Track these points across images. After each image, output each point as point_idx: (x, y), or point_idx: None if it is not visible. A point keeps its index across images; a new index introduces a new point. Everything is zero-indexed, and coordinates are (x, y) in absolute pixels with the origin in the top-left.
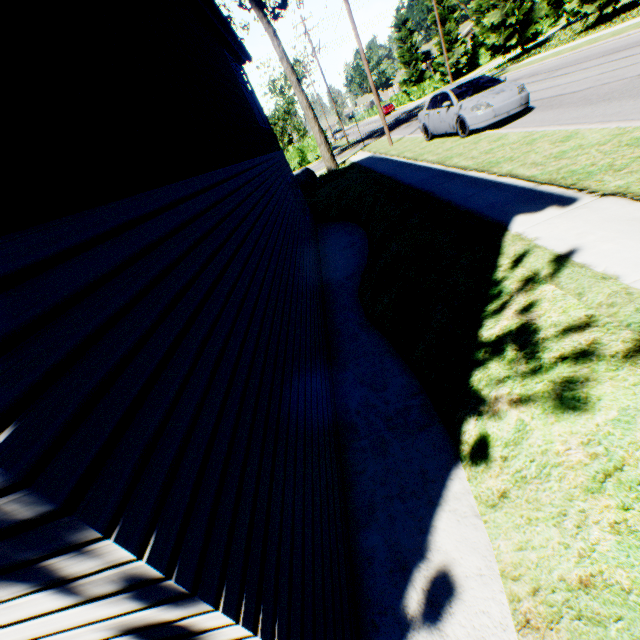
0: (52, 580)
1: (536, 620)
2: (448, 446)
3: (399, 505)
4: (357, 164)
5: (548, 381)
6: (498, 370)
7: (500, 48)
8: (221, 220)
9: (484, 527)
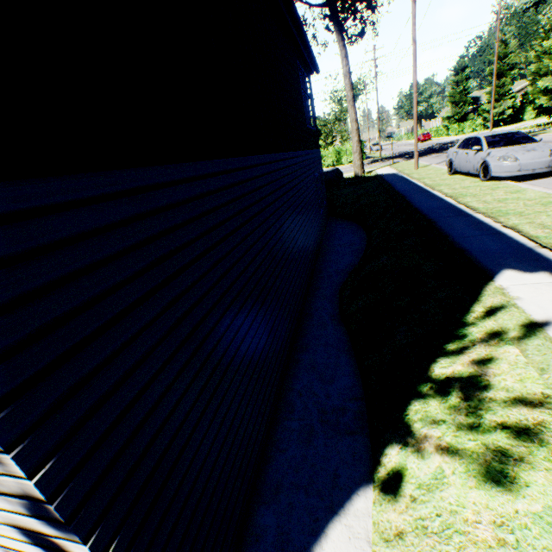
0: None
1: None
2: (367, 461)
3: (302, 497)
4: (381, 177)
5: (481, 443)
6: (437, 410)
7: (547, 110)
8: (236, 198)
9: None
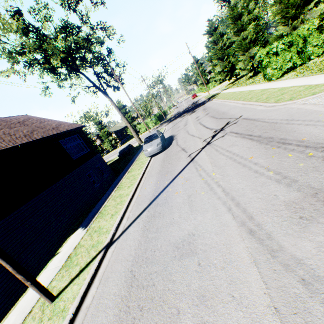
0: None
1: None
2: None
3: None
4: (140, 147)
5: None
6: None
7: (224, 79)
8: None
9: None
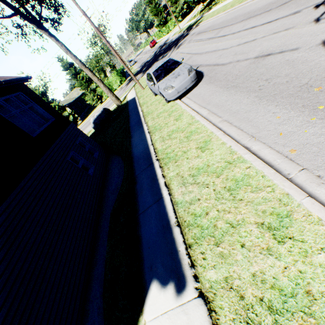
0: None
1: None
2: None
3: None
4: (127, 105)
5: None
6: None
7: (199, 1)
8: None
9: None
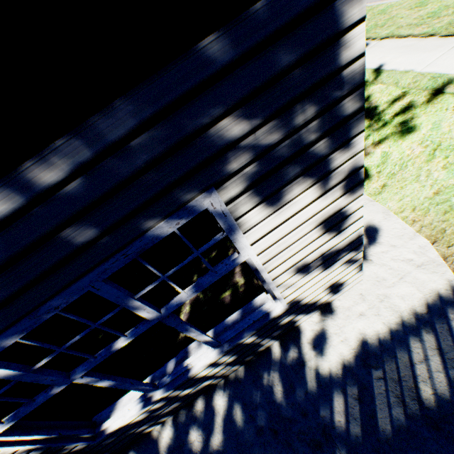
0: (322, 175)
1: (418, 217)
2: None
3: None
4: None
5: (392, 128)
6: None
7: None
8: None
9: (377, 203)
